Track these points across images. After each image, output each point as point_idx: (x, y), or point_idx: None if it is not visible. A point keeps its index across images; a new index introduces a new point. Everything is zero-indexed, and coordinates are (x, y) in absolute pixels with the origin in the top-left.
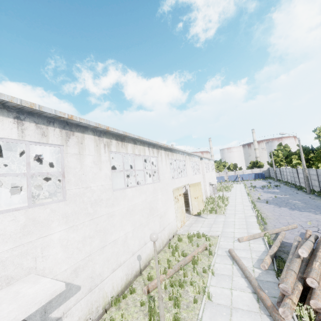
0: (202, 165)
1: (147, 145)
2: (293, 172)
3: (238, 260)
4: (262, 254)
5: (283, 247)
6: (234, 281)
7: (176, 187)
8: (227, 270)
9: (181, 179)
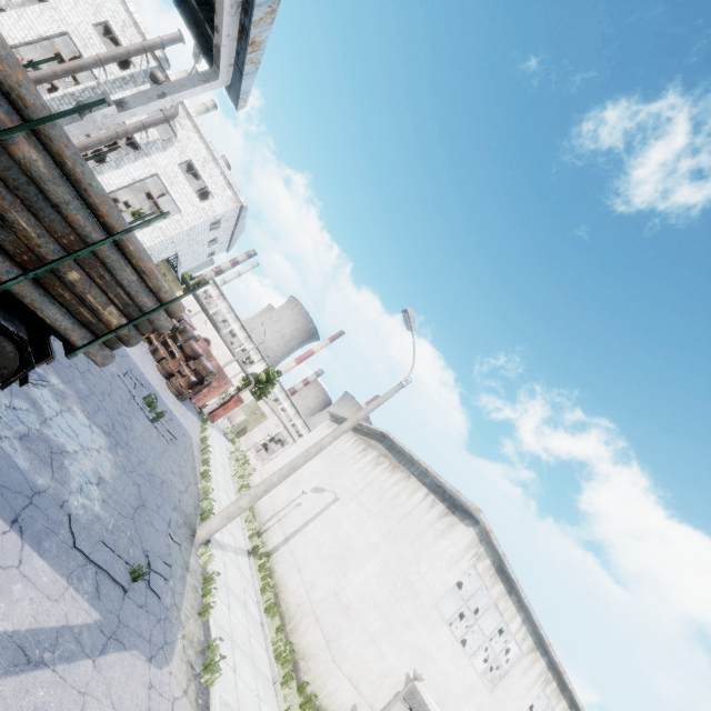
0: None
1: None
2: None
3: None
4: None
5: None
6: None
7: None
8: None
9: None
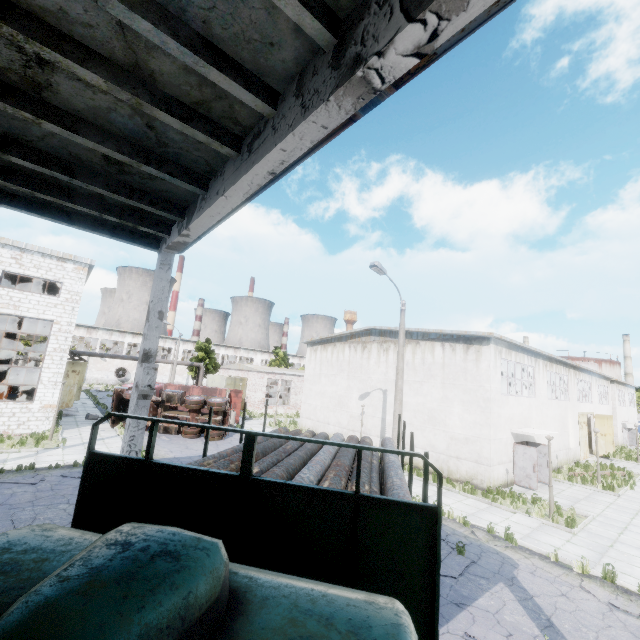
0: (613, 393)
1: (562, 364)
2: None
3: None
4: None
5: None
6: None
7: (581, 412)
8: None
9: (586, 405)
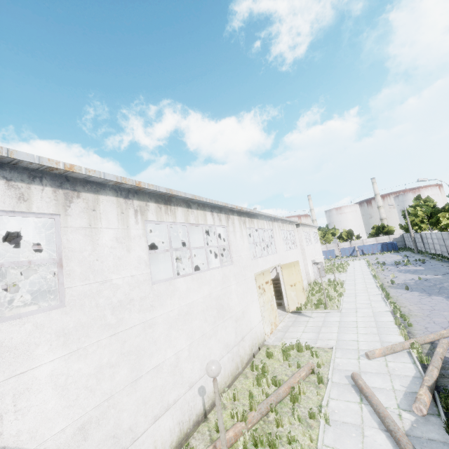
0: (300, 235)
1: (209, 209)
2: (444, 239)
3: (370, 395)
4: (411, 381)
5: (448, 369)
6: (367, 437)
7: (260, 271)
8: (353, 414)
9: (268, 258)
